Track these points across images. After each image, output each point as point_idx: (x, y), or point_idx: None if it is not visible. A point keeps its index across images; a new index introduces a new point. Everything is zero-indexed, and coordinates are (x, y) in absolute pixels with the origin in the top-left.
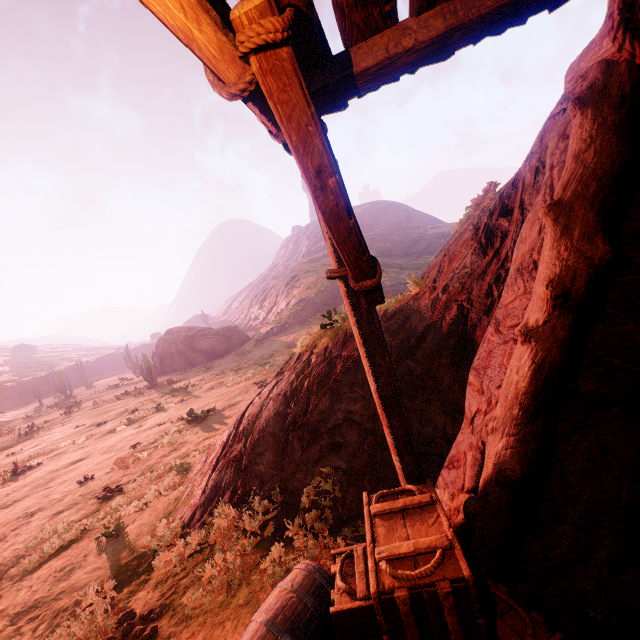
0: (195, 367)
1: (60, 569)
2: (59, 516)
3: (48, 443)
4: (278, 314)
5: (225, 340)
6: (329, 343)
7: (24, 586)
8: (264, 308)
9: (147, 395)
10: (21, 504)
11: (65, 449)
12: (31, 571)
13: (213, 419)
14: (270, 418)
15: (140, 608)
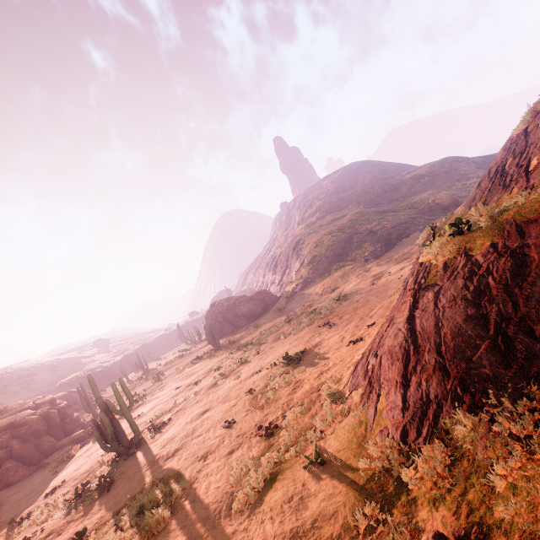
0: (241, 329)
1: (287, 500)
2: (234, 455)
3: (162, 404)
4: (297, 273)
5: (260, 302)
6: (495, 239)
7: (263, 518)
8: (277, 273)
9: (219, 355)
10: (184, 451)
11: (182, 405)
12: (256, 504)
13: (309, 358)
14: (460, 323)
15: (441, 529)
